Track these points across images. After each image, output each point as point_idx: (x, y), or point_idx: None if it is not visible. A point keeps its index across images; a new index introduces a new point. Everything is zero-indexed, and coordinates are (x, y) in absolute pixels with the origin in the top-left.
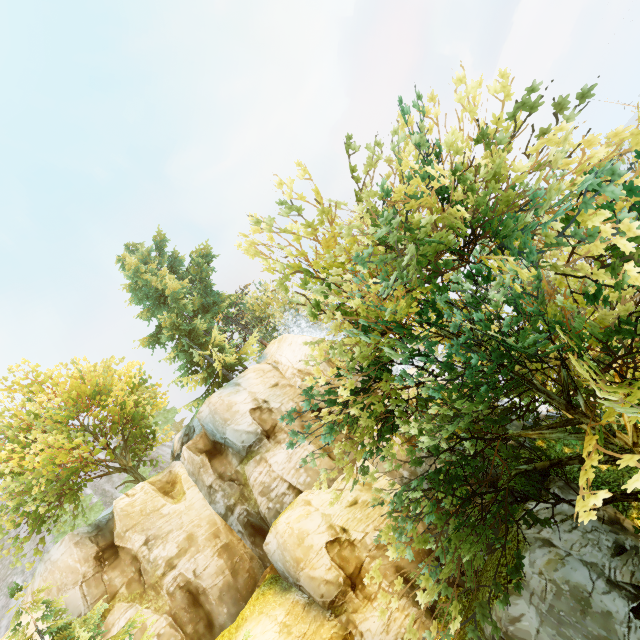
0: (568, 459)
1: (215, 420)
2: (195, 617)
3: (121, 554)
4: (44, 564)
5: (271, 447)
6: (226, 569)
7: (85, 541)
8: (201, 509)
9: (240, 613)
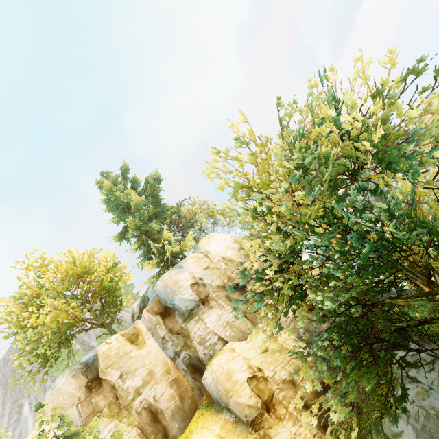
0: (432, 319)
1: (167, 291)
2: (155, 430)
3: (104, 384)
4: (51, 390)
5: (206, 310)
6: (176, 396)
7: (79, 374)
8: (157, 353)
9: (187, 427)
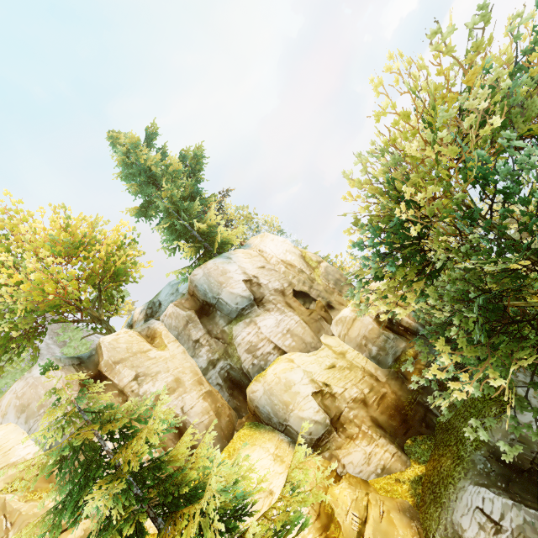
0: None
1: (211, 282)
2: None
3: (109, 384)
4: (23, 382)
5: (261, 313)
6: (211, 411)
7: (69, 368)
8: (184, 360)
9: (226, 448)
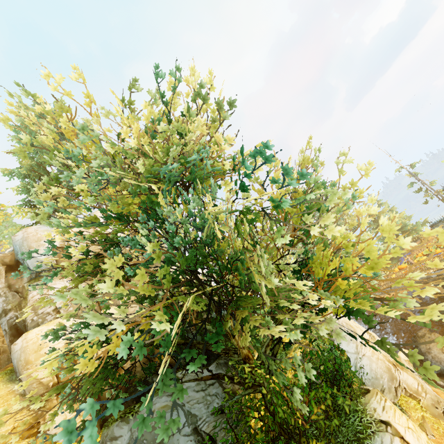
0: (197, 343)
1: (23, 245)
2: None
3: None
4: None
5: (55, 278)
6: None
7: None
8: None
9: None
